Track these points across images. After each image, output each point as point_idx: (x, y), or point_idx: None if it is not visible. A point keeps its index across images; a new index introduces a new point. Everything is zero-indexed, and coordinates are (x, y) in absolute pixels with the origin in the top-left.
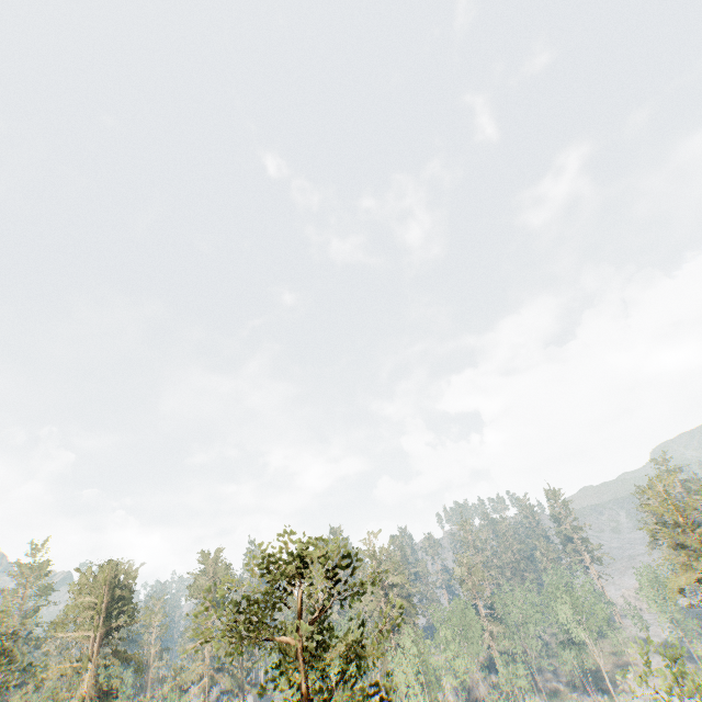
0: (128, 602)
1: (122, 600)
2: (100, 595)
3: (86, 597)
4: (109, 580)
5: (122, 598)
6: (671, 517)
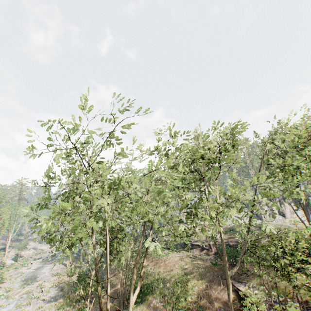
0: None
1: None
2: None
3: None
4: None
5: None
6: None
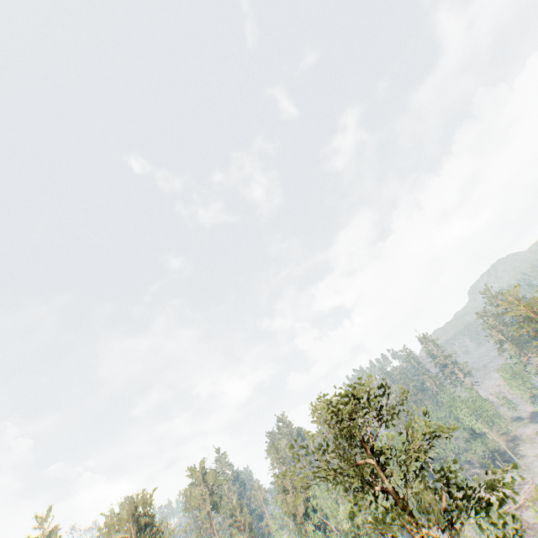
0: (152, 526)
1: (146, 526)
2: (128, 527)
3: (115, 535)
4: (130, 513)
5: (145, 524)
6: (526, 314)
